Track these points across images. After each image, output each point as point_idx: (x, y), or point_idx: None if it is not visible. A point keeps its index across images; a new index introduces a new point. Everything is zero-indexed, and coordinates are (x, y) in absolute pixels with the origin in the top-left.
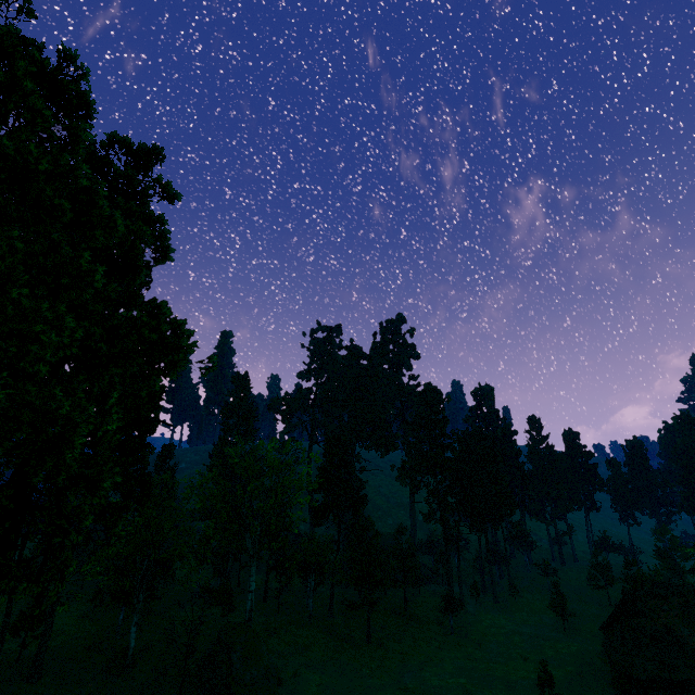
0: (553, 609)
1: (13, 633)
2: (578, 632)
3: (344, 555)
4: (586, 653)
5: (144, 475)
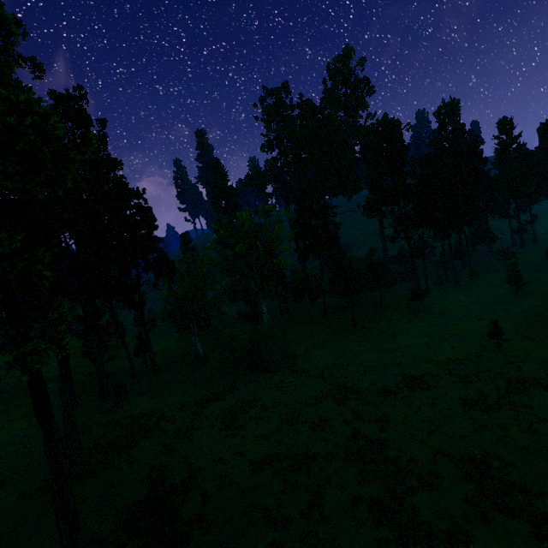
0: (508, 283)
1: (136, 356)
2: (530, 294)
3: (328, 278)
4: (536, 308)
5: (164, 258)
